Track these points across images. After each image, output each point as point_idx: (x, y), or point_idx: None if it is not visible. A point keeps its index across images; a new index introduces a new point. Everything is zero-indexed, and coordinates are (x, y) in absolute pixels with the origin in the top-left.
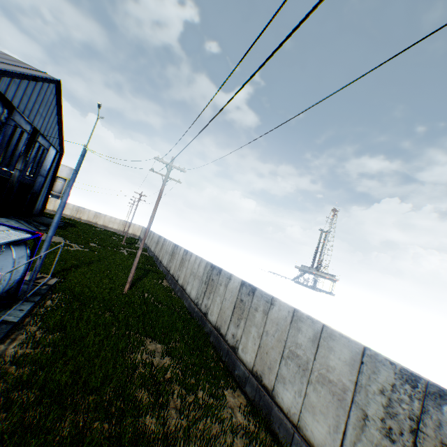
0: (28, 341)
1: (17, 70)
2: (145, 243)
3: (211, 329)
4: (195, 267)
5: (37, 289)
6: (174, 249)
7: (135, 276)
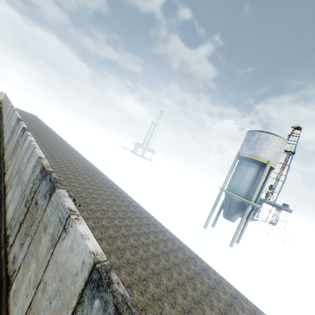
0: None
1: None
2: (3, 104)
3: (2, 132)
4: (9, 109)
5: None
6: (8, 103)
7: None
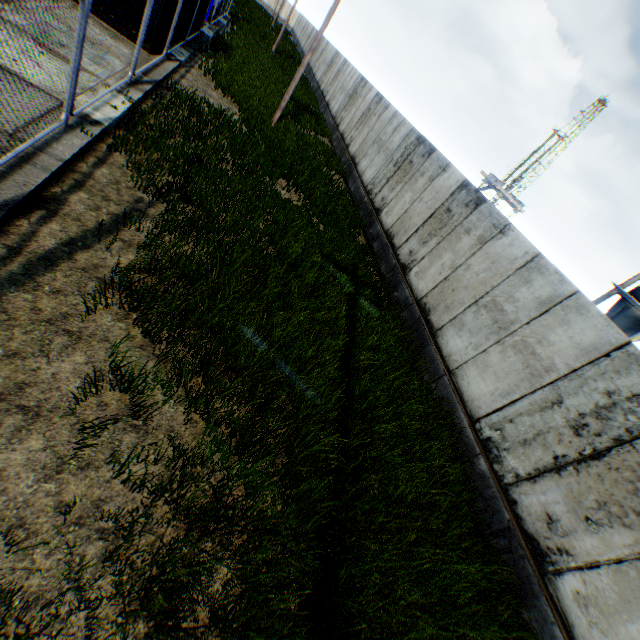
0: (233, 34)
1: None
2: (297, 39)
3: (319, 94)
4: (328, 56)
5: (224, 17)
6: (321, 43)
7: (281, 52)
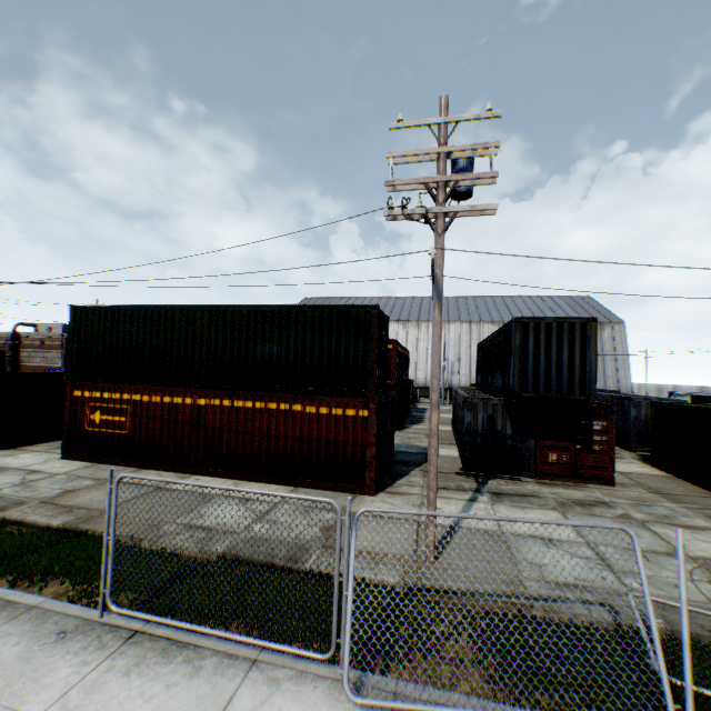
0: None
1: (604, 310)
2: None
3: None
4: None
5: None
6: None
7: None
